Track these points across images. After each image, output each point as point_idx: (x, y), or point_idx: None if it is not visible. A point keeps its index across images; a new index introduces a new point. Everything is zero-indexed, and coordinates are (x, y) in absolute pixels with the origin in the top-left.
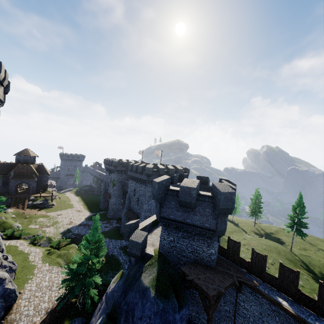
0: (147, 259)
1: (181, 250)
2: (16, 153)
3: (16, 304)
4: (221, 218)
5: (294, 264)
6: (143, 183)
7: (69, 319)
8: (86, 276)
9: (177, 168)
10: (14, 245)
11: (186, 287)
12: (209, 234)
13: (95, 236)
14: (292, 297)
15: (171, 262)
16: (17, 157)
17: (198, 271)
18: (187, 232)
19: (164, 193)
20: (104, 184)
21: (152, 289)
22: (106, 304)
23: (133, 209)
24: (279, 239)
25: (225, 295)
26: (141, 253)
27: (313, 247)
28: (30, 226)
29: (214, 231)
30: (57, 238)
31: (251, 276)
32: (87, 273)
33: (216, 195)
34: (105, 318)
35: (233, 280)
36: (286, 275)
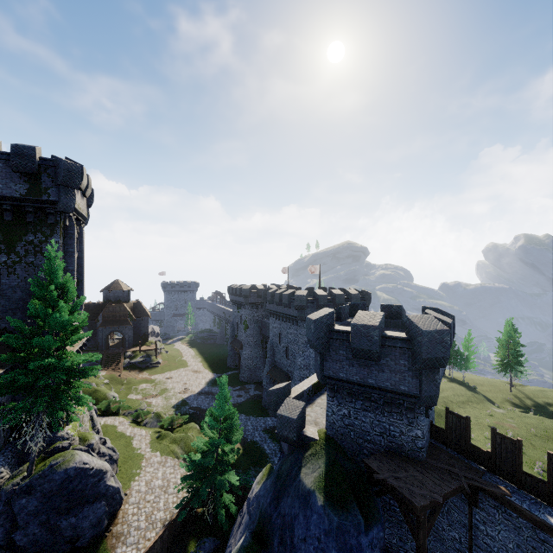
0: (307, 446)
1: (364, 431)
2: (104, 288)
3: (122, 510)
4: (428, 375)
5: None
6: (292, 322)
7: (195, 538)
8: (216, 472)
9: (349, 293)
10: (111, 425)
11: (376, 492)
12: (408, 402)
13: (224, 410)
14: None
15: (347, 451)
16: (106, 294)
17: (394, 466)
18: (369, 400)
19: (326, 337)
20: (230, 327)
21: (318, 494)
22: (248, 516)
23: (281, 365)
24: None
25: (448, 512)
26: (297, 436)
27: None
28: (130, 395)
29: (417, 398)
30: (169, 414)
31: (495, 478)
32: (217, 468)
33: (415, 336)
34: (249, 538)
35: (459, 484)
36: None
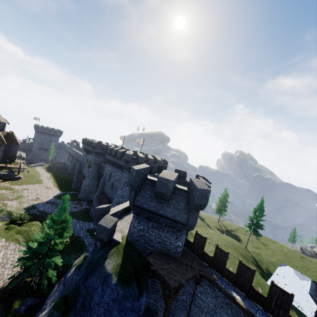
0: (113, 245)
1: (150, 240)
2: None
3: None
4: (193, 213)
5: (247, 259)
6: (120, 168)
7: (20, 298)
8: (46, 256)
9: (157, 159)
10: None
11: (149, 276)
12: (179, 227)
13: (61, 216)
14: (245, 293)
15: (137, 250)
16: None
17: (163, 262)
18: (158, 222)
19: (141, 182)
20: (79, 164)
21: (114, 276)
22: (63, 286)
23: (107, 193)
24: (237, 236)
25: (184, 286)
26: (108, 239)
27: (264, 246)
28: None
29: (184, 225)
30: (20, 213)
31: (211, 270)
32: (48, 253)
33: (192, 191)
34: (60, 301)
35: (194, 273)
36: (243, 272)
